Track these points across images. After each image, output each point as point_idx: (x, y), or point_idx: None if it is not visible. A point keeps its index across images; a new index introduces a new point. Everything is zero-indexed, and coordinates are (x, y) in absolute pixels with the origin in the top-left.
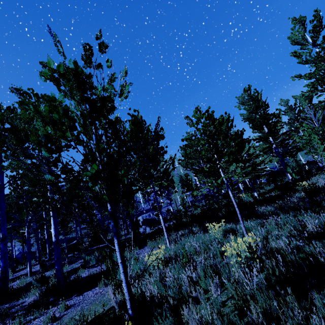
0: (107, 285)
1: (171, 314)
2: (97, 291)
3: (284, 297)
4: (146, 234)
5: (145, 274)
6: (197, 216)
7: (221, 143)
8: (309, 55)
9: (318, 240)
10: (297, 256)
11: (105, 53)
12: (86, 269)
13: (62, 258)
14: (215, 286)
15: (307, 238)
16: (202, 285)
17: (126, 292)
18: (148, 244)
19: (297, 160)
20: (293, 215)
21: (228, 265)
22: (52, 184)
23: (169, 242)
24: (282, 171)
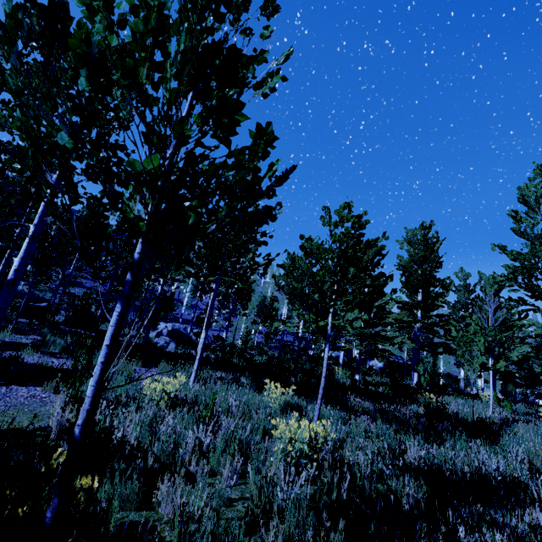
0: (59, 393)
1: (139, 480)
2: (36, 393)
3: (327, 533)
4: (165, 352)
5: (132, 405)
6: (258, 365)
7: (355, 272)
8: (531, 226)
9: (414, 478)
10: (375, 485)
11: (269, 18)
12: (37, 353)
13: (6, 318)
14: (231, 472)
15: (400, 468)
16: (213, 461)
17: (89, 397)
18: (160, 365)
19: (436, 362)
20: (396, 429)
21: (266, 453)
22: (62, 164)
23: (195, 378)
24: (408, 368)
